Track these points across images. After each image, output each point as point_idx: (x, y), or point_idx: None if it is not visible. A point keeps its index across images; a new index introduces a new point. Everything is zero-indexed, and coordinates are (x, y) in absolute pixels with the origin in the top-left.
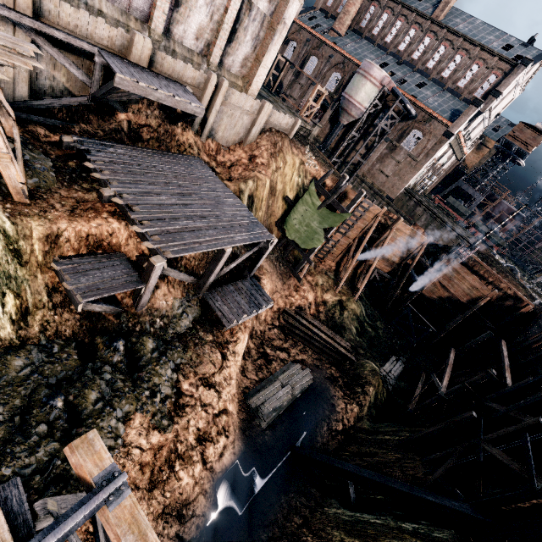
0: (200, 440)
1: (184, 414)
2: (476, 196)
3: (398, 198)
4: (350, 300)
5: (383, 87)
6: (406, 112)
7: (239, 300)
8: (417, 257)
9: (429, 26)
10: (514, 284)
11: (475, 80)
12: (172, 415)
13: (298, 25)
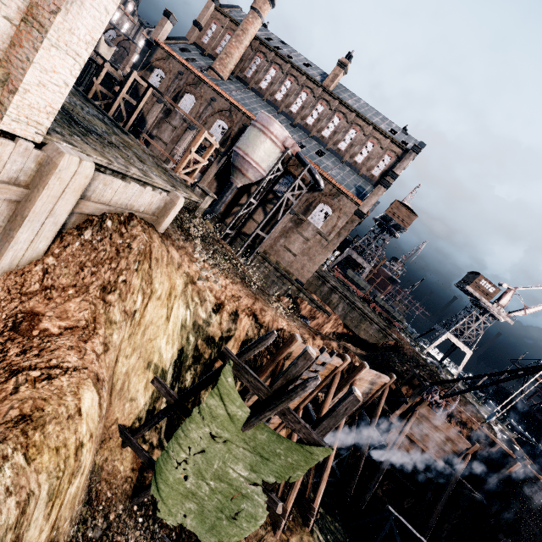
0: None
1: None
2: (365, 266)
3: (309, 282)
4: (301, 541)
5: (287, 149)
6: (315, 183)
7: None
8: (379, 409)
9: (321, 94)
10: (472, 412)
11: (372, 158)
12: None
13: (166, 51)
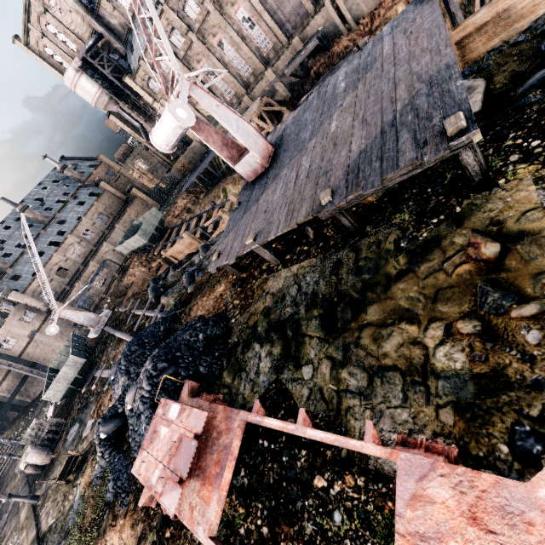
0: None
1: None
2: None
3: None
4: None
5: None
6: None
7: None
8: None
9: None
10: None
11: None
12: None
13: None
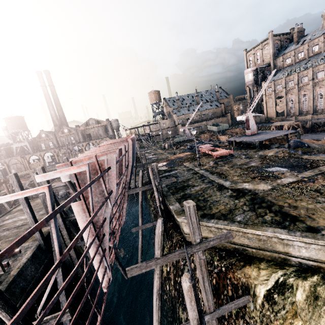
0: None
1: None
2: None
3: None
4: None
5: None
6: None
7: None
8: None
9: None
10: None
11: None
12: None
13: None
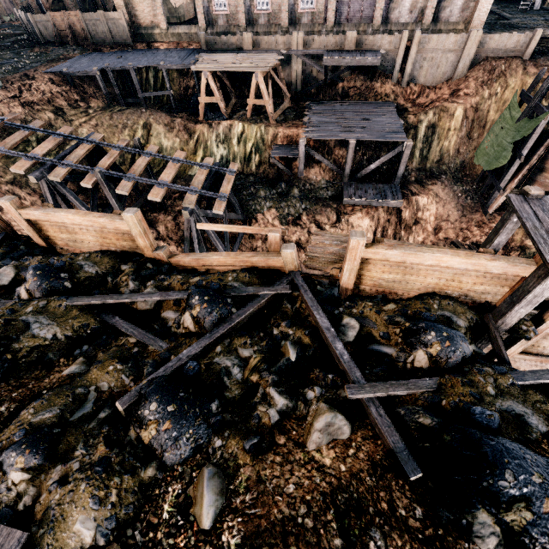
0: (298, 244)
1: (296, 227)
2: None
3: None
4: None
5: None
6: None
7: (368, 191)
8: None
9: None
10: None
11: None
12: (289, 223)
13: None
